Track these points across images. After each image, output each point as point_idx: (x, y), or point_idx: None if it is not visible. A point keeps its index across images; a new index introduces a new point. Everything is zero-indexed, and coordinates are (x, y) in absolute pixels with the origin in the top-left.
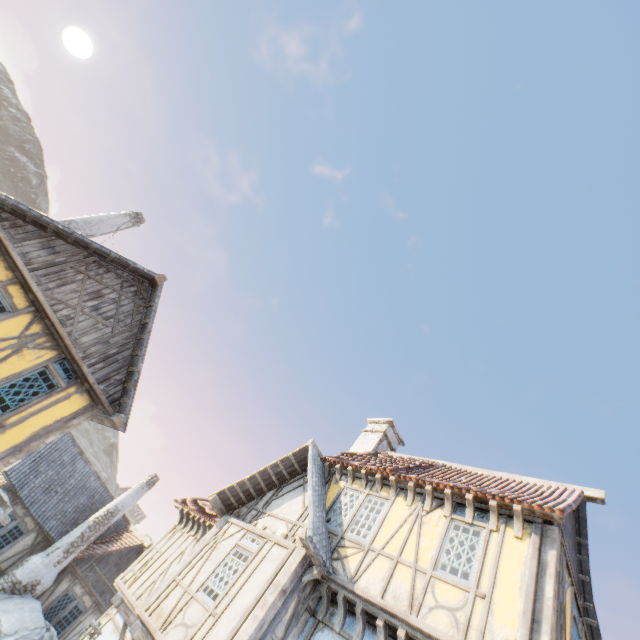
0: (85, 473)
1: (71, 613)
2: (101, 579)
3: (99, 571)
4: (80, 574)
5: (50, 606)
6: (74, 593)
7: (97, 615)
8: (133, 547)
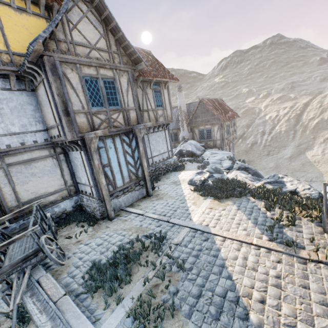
0: (178, 109)
1: (208, 133)
2: (203, 120)
3: (199, 120)
4: (195, 125)
5: (200, 137)
6: (201, 129)
7: (216, 126)
8: (200, 105)
